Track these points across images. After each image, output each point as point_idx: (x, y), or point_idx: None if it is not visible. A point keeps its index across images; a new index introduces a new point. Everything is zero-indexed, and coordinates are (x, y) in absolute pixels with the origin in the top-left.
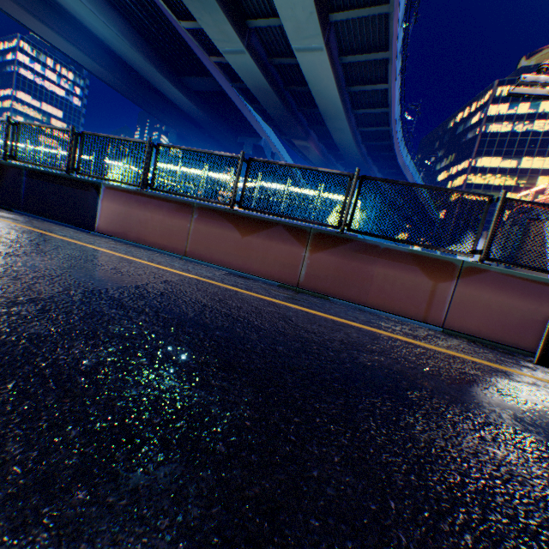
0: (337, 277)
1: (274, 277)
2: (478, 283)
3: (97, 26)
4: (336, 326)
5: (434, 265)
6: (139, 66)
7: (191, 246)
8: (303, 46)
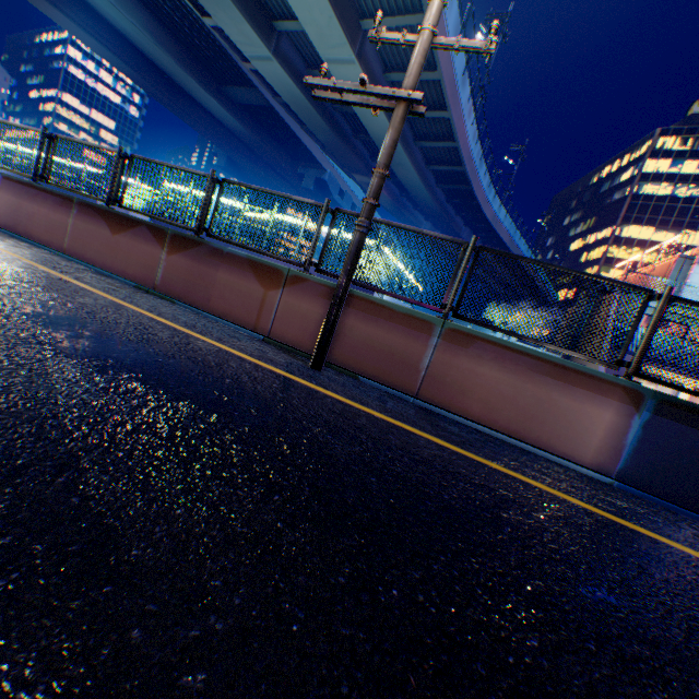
0: (188, 281)
1: (137, 279)
2: (300, 293)
3: (115, 16)
4: (90, 297)
5: (267, 272)
6: (169, 68)
7: (70, 243)
8: (332, 57)
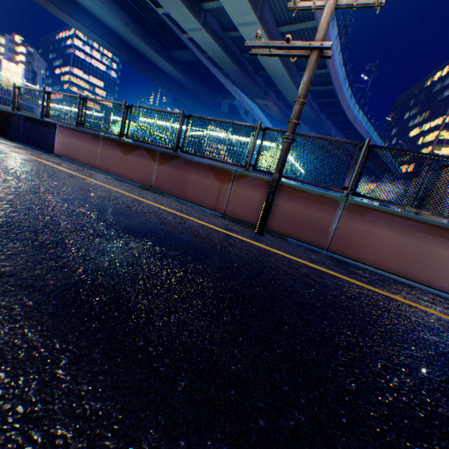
0: (171, 181)
1: (140, 182)
2: (244, 185)
3: (104, 16)
4: (122, 197)
5: (221, 173)
6: (136, 45)
7: (100, 163)
8: (241, 22)
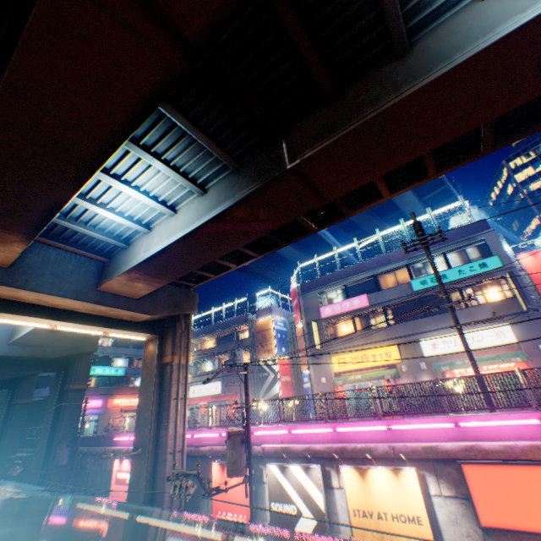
0: None
1: None
2: None
3: None
4: None
5: None
6: None
7: None
8: None
